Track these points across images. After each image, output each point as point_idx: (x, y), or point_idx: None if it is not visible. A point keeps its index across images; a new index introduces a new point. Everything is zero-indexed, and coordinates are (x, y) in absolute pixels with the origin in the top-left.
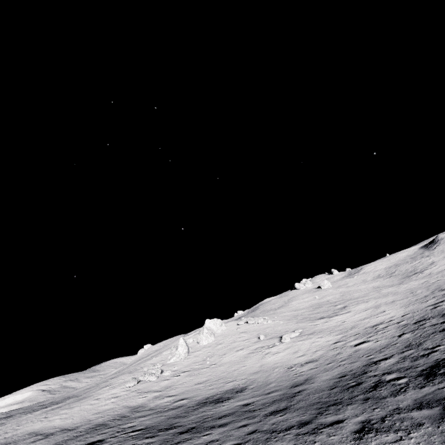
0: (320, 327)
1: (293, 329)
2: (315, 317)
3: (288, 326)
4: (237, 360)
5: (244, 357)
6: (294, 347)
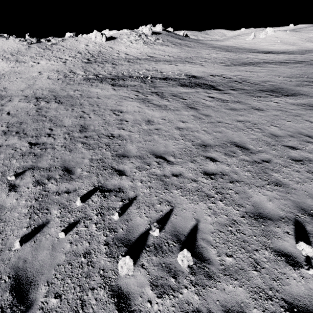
0: (302, 44)
1: (293, 42)
2: (312, 41)
3: (294, 41)
4: (263, 45)
5: (266, 45)
6: (281, 47)
